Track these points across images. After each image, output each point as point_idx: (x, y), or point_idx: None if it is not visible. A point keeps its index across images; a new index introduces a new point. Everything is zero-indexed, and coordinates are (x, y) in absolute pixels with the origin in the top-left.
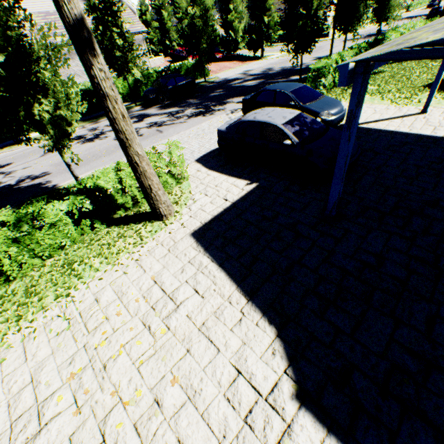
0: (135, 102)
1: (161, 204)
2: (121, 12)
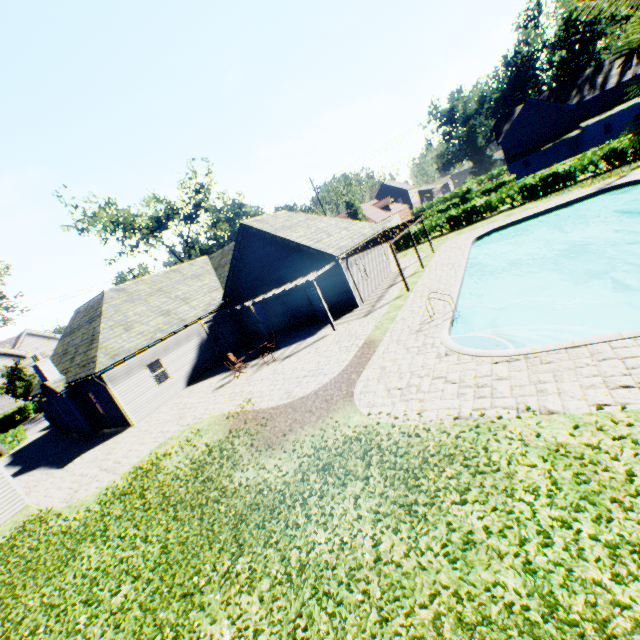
0: (41, 411)
1: (1, 449)
2: (23, 370)
